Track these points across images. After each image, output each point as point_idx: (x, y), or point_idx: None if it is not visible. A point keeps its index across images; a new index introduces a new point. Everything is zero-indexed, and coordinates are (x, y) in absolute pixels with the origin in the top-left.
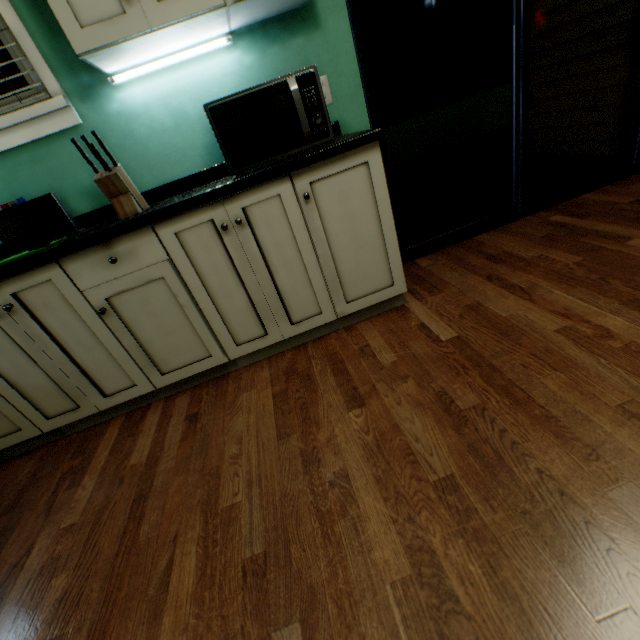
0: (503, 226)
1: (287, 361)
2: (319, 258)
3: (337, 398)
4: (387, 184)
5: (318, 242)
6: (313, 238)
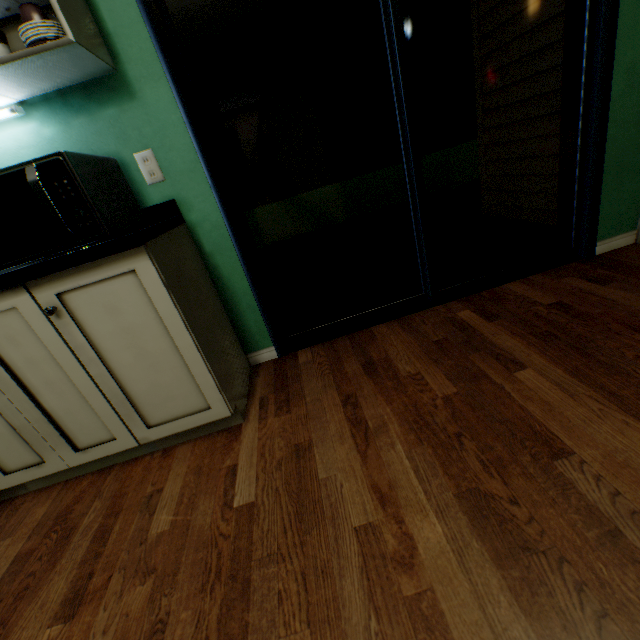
0: (408, 315)
1: (76, 493)
2: (95, 378)
3: (61, 590)
4: (250, 268)
5: (88, 360)
6: (80, 356)
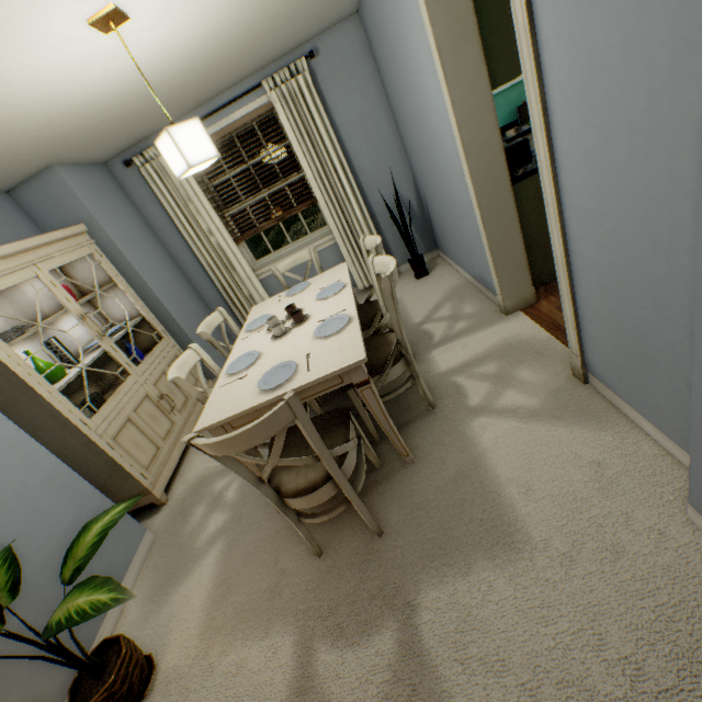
0: None
1: None
2: None
3: None
4: None
5: None
6: None
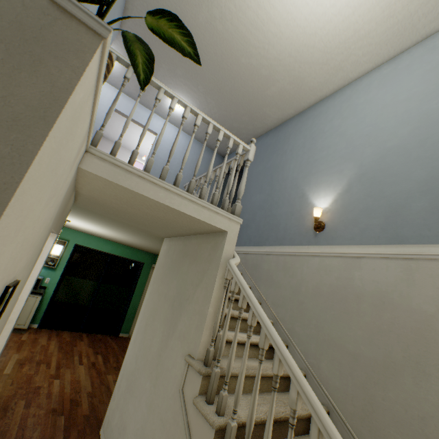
0: (74, 331)
1: None
2: None
3: None
4: (50, 304)
5: None
6: None
